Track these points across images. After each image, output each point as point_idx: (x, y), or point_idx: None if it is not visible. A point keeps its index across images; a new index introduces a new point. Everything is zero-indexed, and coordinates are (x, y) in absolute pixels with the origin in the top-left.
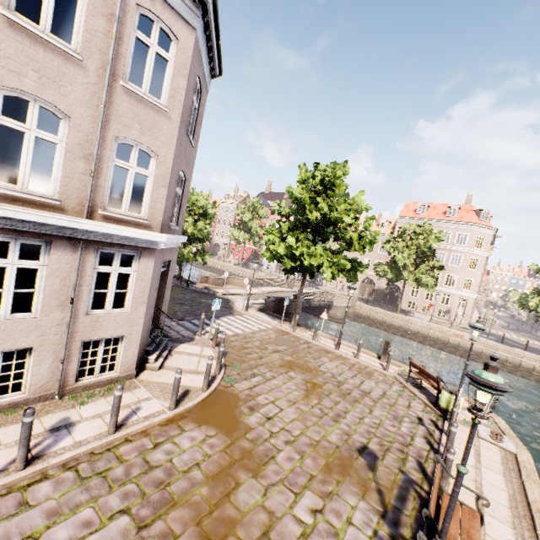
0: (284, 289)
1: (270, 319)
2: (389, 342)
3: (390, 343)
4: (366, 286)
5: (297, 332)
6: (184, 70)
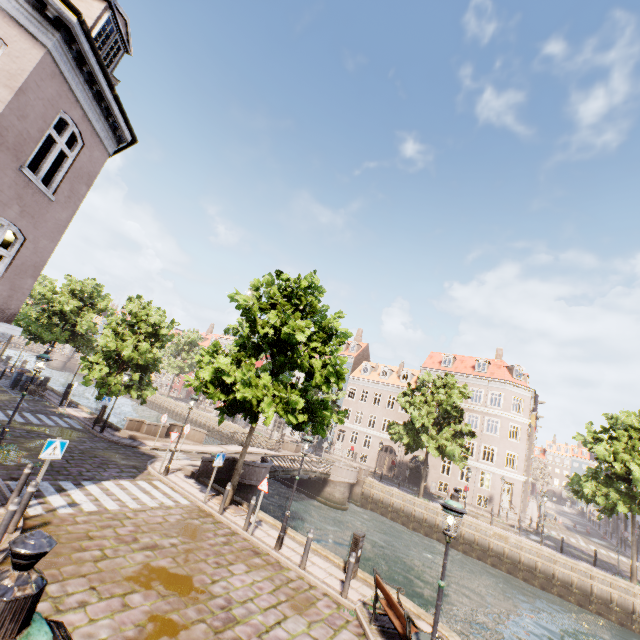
0: (263, 451)
1: (196, 490)
2: (359, 539)
3: (360, 541)
4: (385, 456)
5: (225, 515)
6: (10, 81)
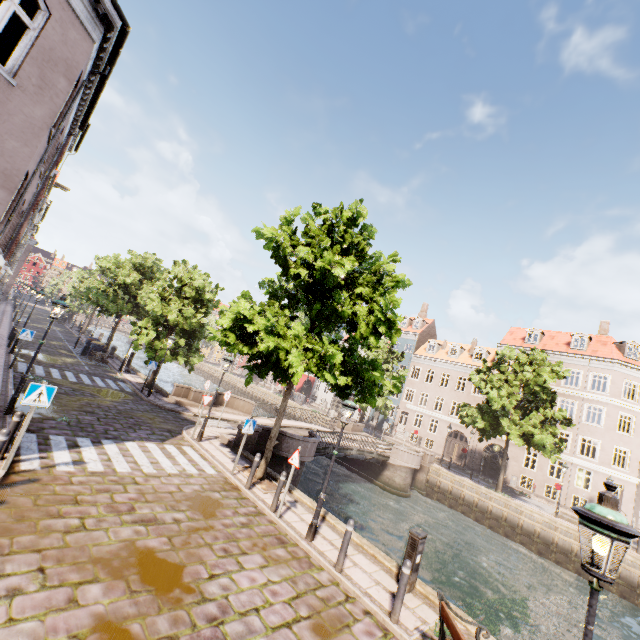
0: (315, 427)
1: (228, 459)
2: (417, 541)
3: (420, 543)
4: (454, 443)
5: (253, 490)
6: None
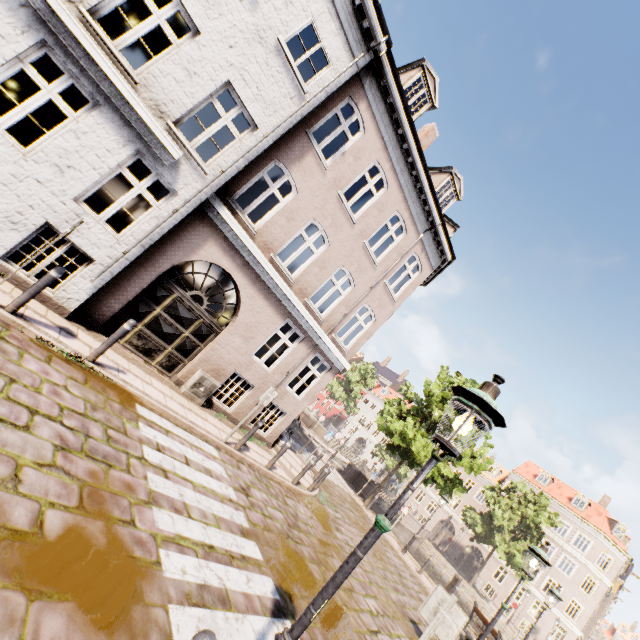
0: None
1: (347, 484)
2: (458, 580)
3: (458, 581)
4: (443, 529)
5: (369, 512)
6: (416, 285)
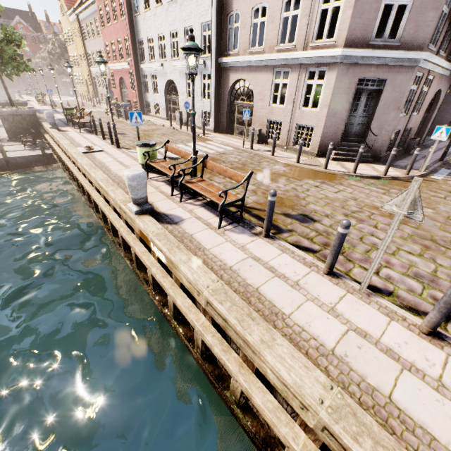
0: None
1: None
2: None
3: None
4: None
5: None
6: None
